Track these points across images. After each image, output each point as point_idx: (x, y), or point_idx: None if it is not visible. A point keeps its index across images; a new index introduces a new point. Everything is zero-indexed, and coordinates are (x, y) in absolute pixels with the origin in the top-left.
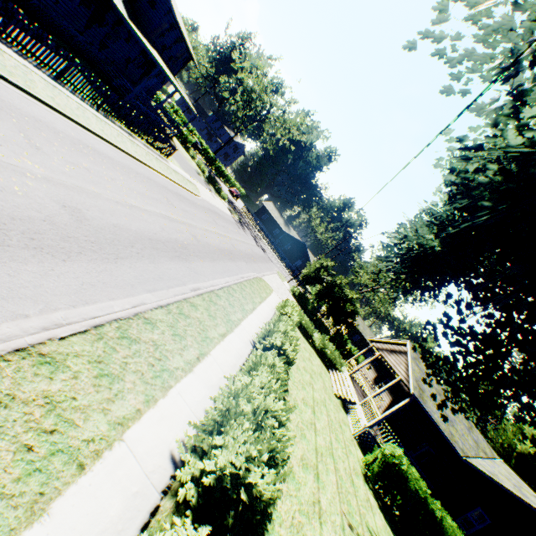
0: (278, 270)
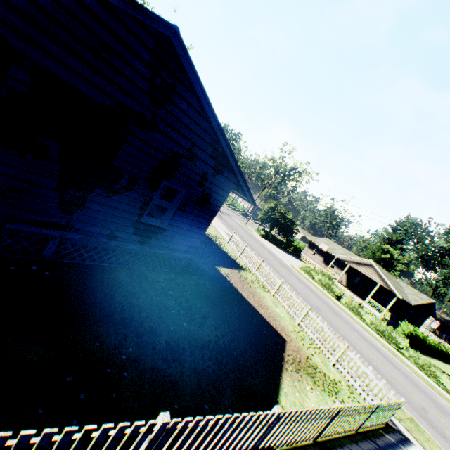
0: (238, 221)
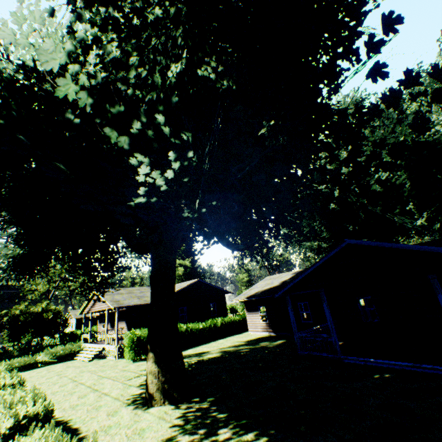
0: None
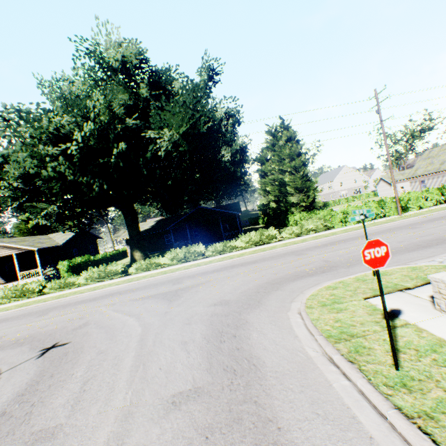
0: None
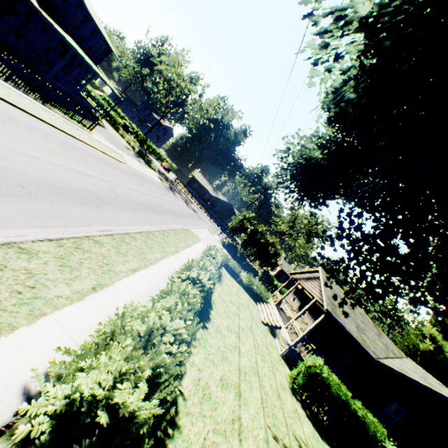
0: (208, 226)
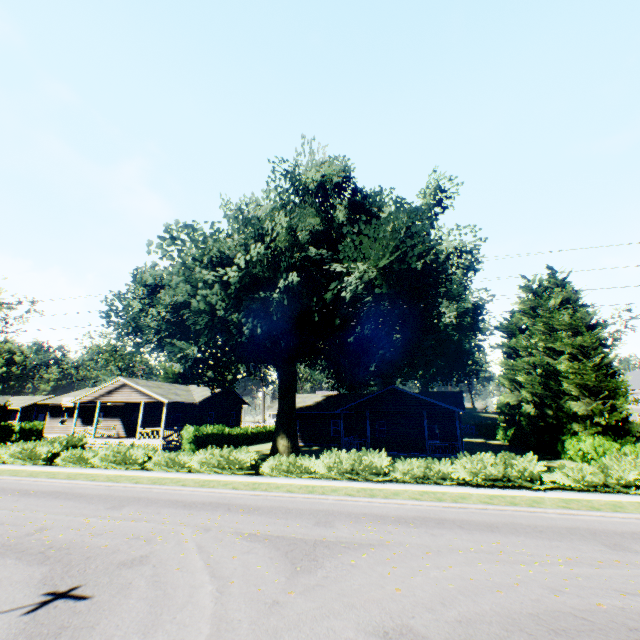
0: None
